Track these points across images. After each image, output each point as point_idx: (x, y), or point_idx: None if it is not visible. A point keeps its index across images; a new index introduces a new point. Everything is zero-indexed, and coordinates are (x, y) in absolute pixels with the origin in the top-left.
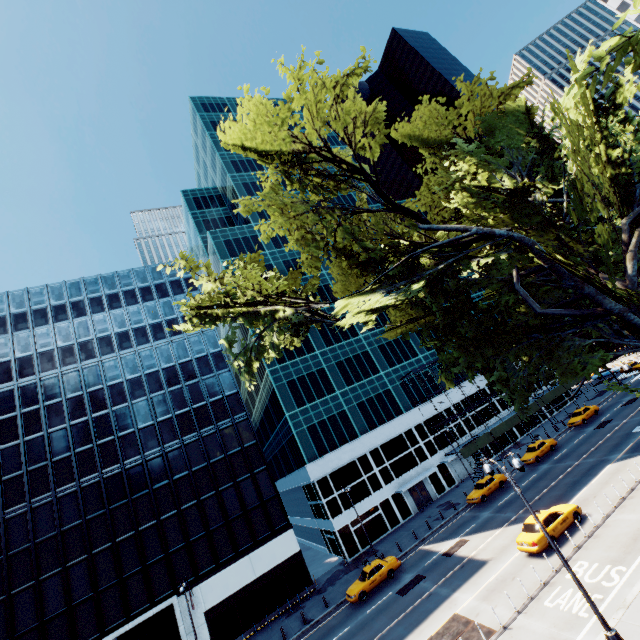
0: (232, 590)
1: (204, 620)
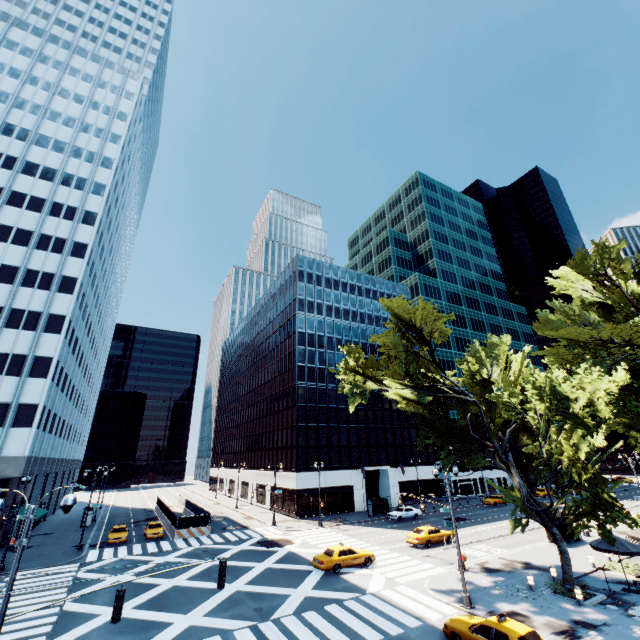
0: (410, 478)
1: (398, 485)
